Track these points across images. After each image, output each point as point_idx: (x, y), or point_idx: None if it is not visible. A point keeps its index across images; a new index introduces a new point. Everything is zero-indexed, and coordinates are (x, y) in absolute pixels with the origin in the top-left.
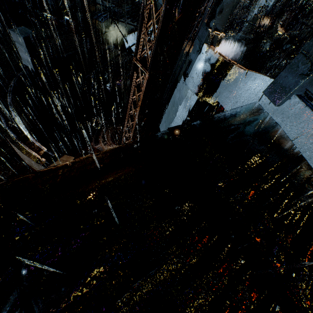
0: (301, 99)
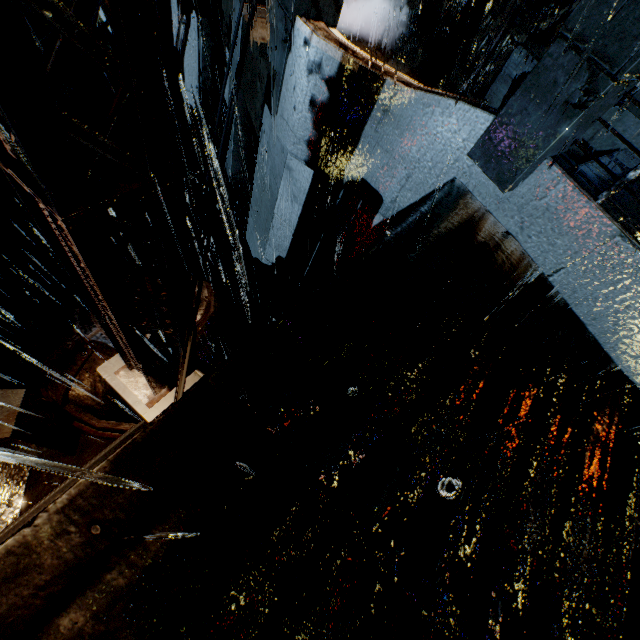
0: (563, 168)
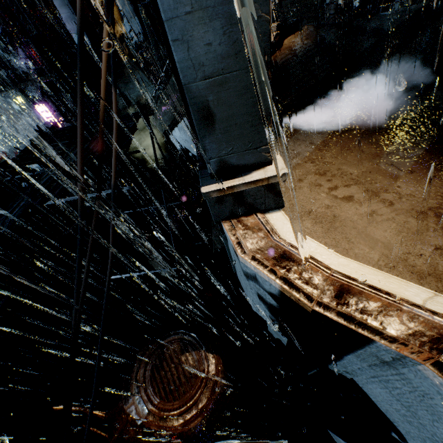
0: None
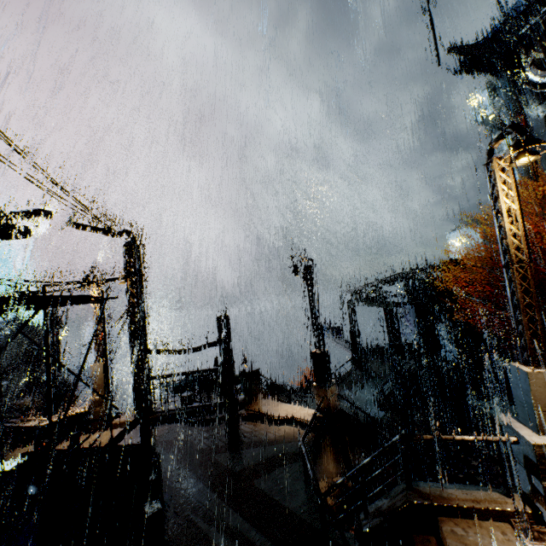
0: None
